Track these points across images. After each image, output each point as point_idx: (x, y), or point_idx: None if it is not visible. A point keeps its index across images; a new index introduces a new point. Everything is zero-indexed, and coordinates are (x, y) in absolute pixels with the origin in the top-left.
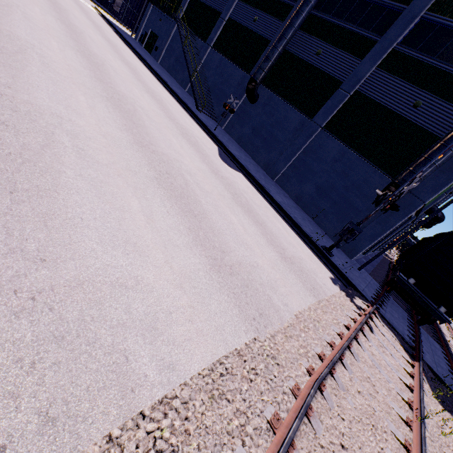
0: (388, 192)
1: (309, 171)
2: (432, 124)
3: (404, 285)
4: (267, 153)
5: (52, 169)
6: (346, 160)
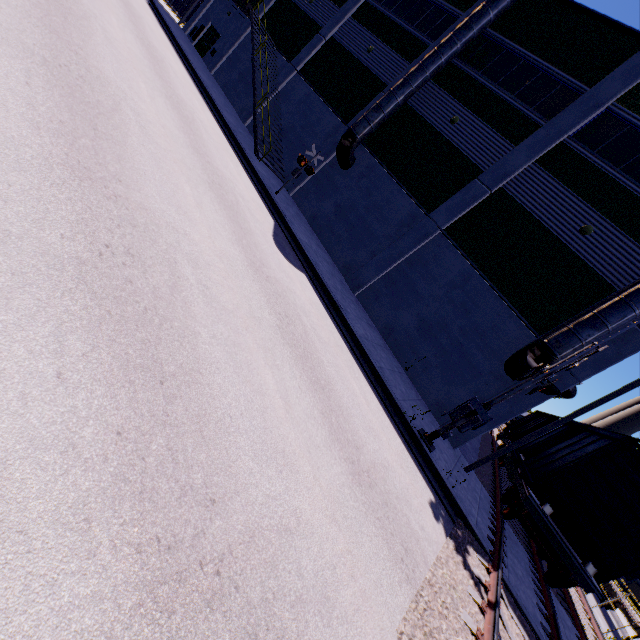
0: (531, 356)
1: (412, 292)
2: (603, 265)
3: (535, 514)
4: (351, 250)
5: None
6: (470, 288)
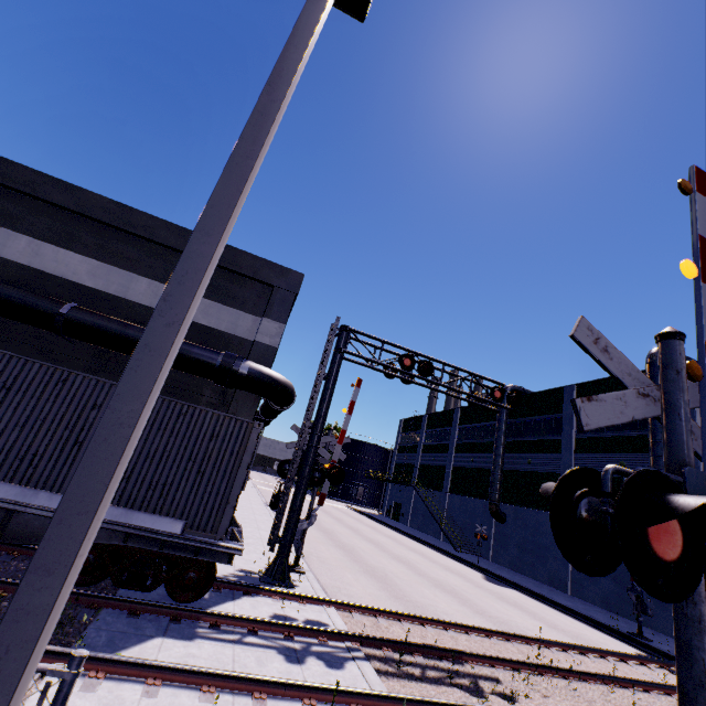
0: None
1: None
2: None
3: None
4: (544, 566)
5: (393, 580)
6: None
